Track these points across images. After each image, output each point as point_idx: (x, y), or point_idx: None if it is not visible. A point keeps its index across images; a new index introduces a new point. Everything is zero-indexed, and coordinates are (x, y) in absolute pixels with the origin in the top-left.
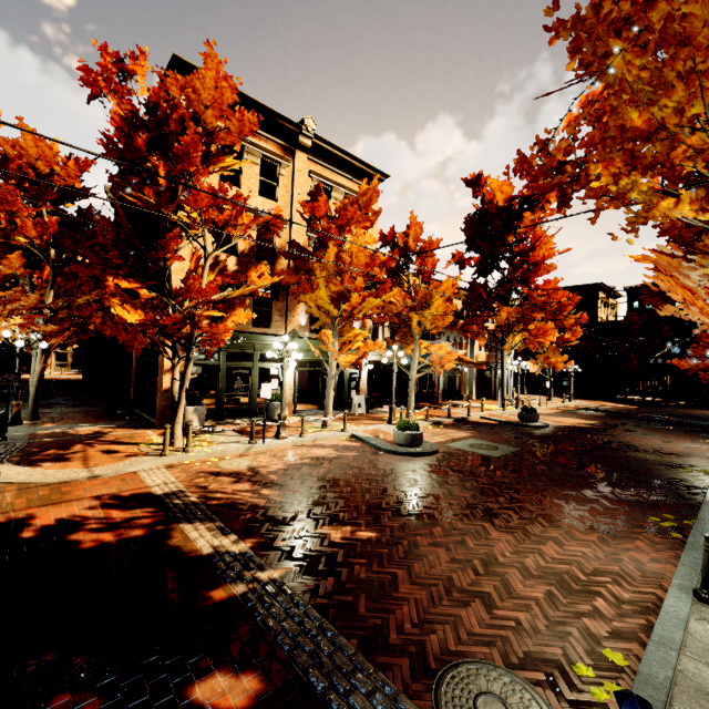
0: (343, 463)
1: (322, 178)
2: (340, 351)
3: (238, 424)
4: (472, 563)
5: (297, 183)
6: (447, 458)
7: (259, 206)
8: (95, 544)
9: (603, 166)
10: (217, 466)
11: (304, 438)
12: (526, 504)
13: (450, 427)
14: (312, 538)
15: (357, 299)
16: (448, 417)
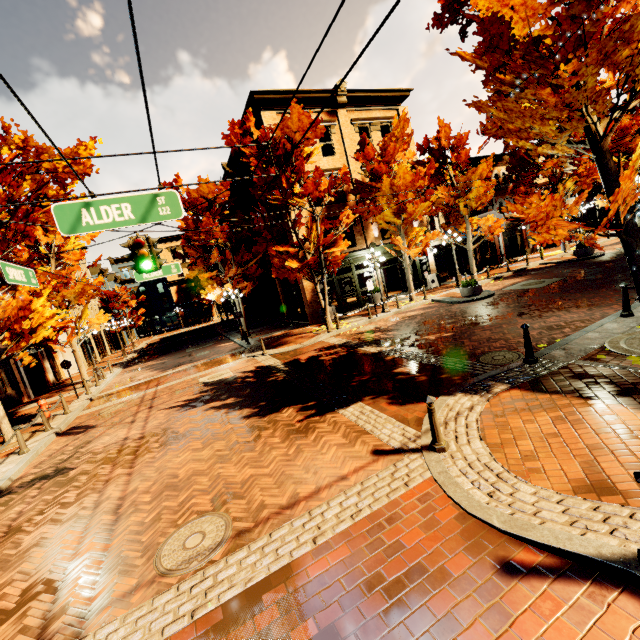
0: (429, 314)
1: (361, 121)
2: (409, 248)
3: (355, 313)
4: (503, 332)
5: (345, 135)
6: (500, 296)
7: (325, 165)
8: (331, 358)
9: (509, 139)
10: (358, 331)
11: (400, 309)
12: (548, 306)
13: (509, 278)
14: (421, 340)
15: (412, 208)
16: (507, 271)
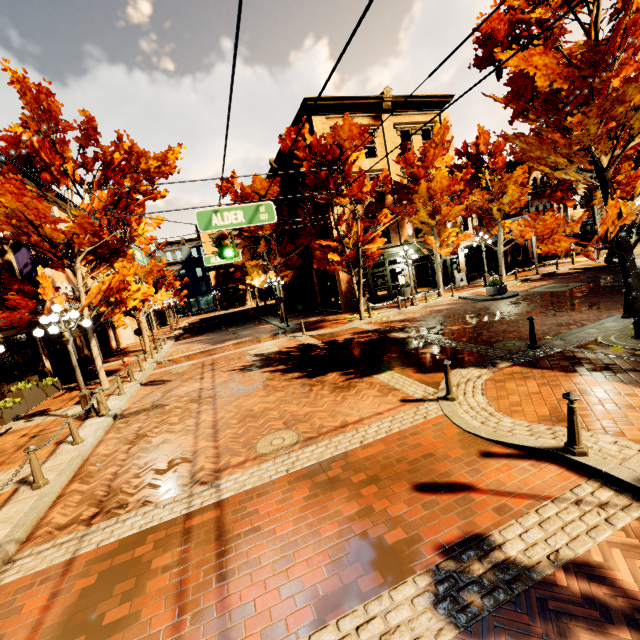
0: (455, 309)
1: (403, 125)
2: (441, 247)
3: (385, 305)
4: (518, 326)
5: (387, 138)
6: (523, 297)
7: (367, 166)
8: (365, 340)
9: (532, 164)
10: (389, 320)
11: (428, 303)
12: (564, 307)
13: (536, 280)
14: (445, 330)
15: (446, 211)
16: (536, 274)
